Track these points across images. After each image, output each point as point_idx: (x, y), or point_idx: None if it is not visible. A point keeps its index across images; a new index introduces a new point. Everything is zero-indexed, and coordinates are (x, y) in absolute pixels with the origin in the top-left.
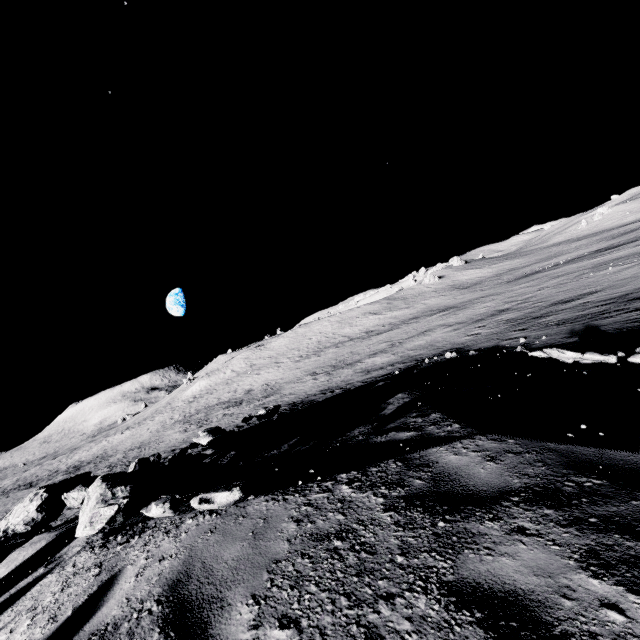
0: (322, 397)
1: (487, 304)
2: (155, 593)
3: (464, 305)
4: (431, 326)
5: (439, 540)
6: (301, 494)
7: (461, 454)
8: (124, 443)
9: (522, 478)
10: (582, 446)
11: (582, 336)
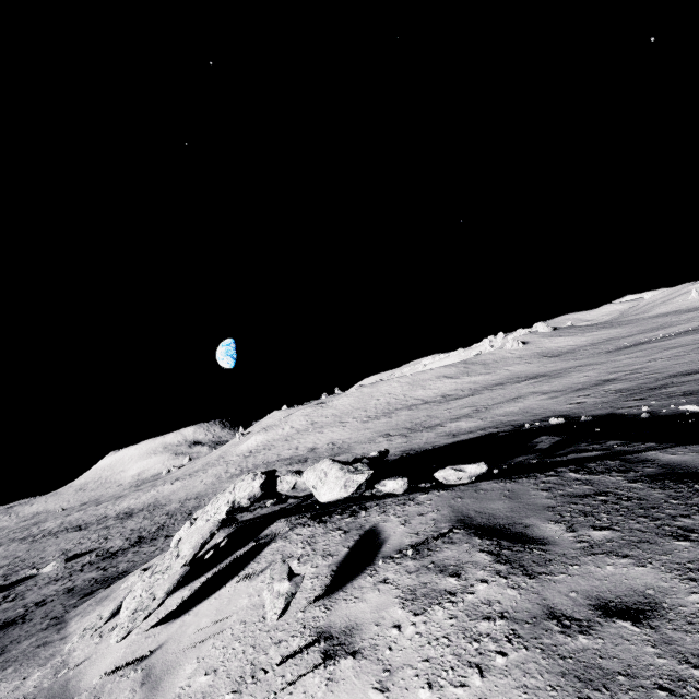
0: None
1: (587, 373)
2: (445, 526)
3: (558, 373)
4: (521, 393)
5: None
6: (529, 478)
7: (679, 454)
8: (177, 493)
9: None
10: None
11: None
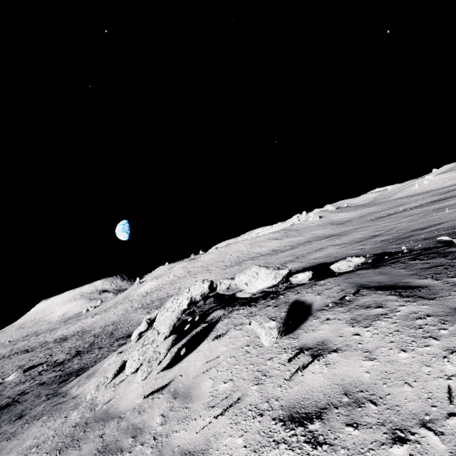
0: None
1: (361, 232)
2: (351, 290)
3: (344, 233)
4: (323, 246)
5: None
6: (385, 266)
7: None
8: (97, 323)
9: None
10: None
11: (448, 242)
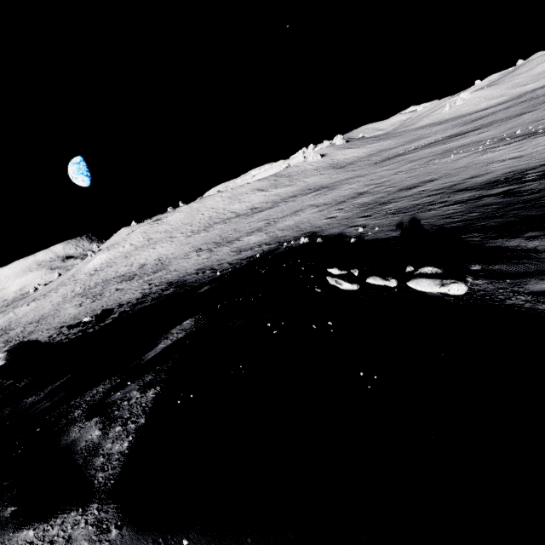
0: (193, 278)
1: (352, 186)
2: None
3: (335, 185)
4: (303, 206)
5: None
6: None
7: None
8: (27, 316)
9: None
10: None
11: (404, 230)
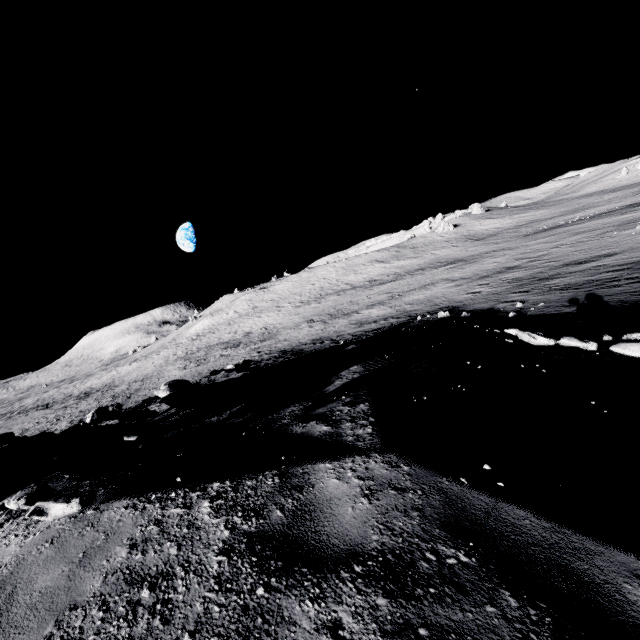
0: (311, 347)
1: (497, 259)
2: None
3: (473, 259)
4: (434, 280)
5: (242, 619)
6: (162, 505)
7: (343, 479)
8: (130, 374)
9: (384, 534)
10: (479, 491)
11: (581, 306)
